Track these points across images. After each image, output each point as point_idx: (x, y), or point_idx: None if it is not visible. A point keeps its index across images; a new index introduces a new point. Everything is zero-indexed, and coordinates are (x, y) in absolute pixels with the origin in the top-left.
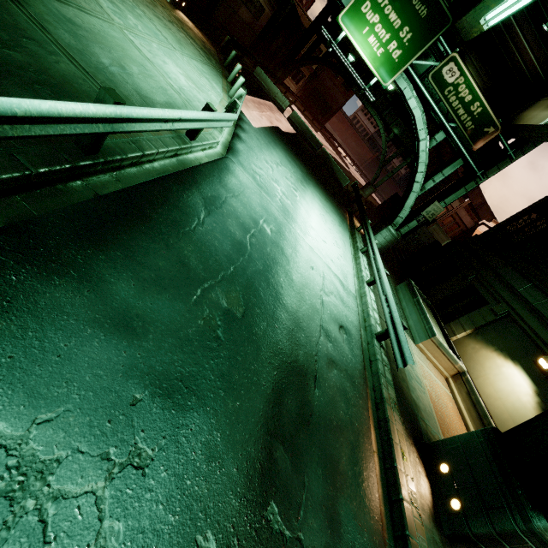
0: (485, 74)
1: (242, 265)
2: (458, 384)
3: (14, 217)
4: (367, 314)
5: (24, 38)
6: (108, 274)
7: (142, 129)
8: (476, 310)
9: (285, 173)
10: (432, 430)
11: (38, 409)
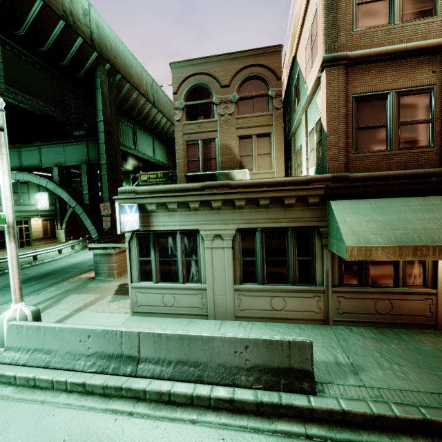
0: None
1: (38, 270)
2: None
3: None
4: None
5: None
6: None
7: (0, 262)
8: None
9: None
10: None
11: None
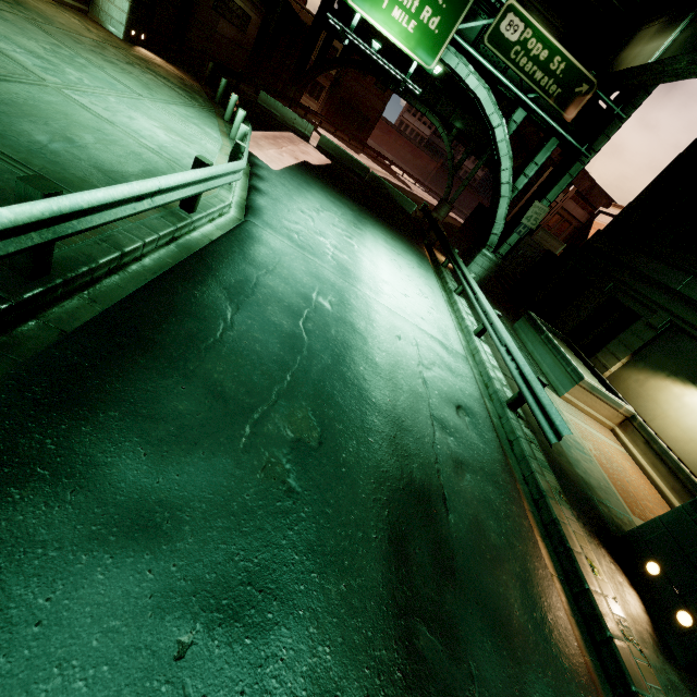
0: (555, 17)
1: (302, 366)
2: (630, 434)
3: None
4: (488, 377)
5: None
6: (100, 452)
7: (105, 221)
8: (626, 329)
9: (331, 219)
10: (617, 512)
11: None
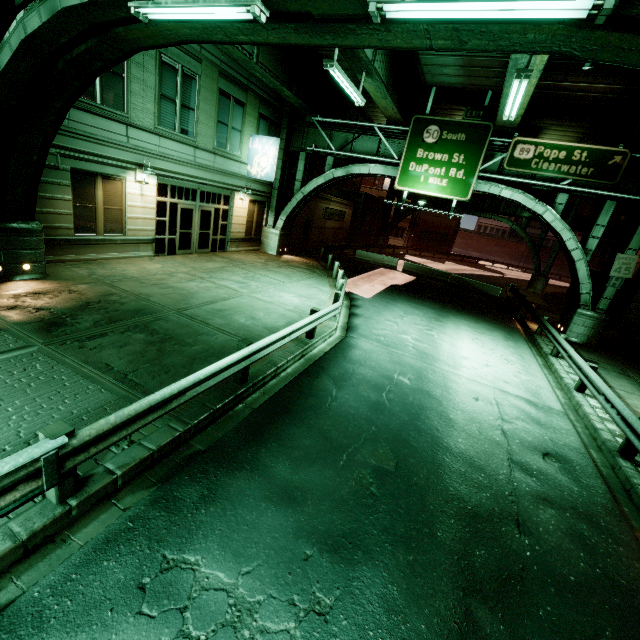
0: (572, 122)
1: (384, 421)
2: None
3: (209, 441)
4: (593, 429)
5: (199, 335)
6: (269, 461)
7: (269, 352)
8: None
9: (413, 320)
10: None
11: (240, 564)
